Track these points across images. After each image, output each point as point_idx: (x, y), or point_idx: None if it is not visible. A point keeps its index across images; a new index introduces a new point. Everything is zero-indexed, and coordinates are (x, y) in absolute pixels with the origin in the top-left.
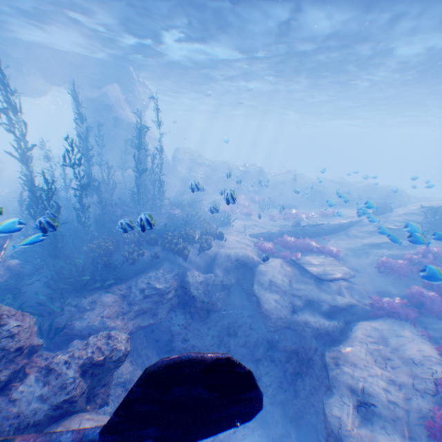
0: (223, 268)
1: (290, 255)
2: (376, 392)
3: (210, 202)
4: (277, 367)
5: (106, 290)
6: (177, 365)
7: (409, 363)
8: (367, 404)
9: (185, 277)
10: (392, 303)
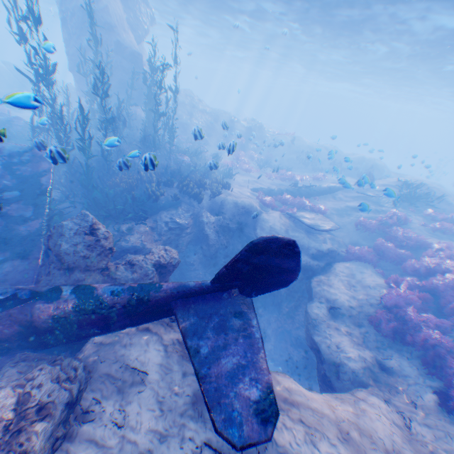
0: (231, 215)
1: (287, 209)
2: (342, 301)
3: (211, 154)
4: (266, 295)
5: (136, 221)
6: (269, 240)
7: (365, 287)
8: (335, 308)
9: (201, 218)
10: (361, 250)
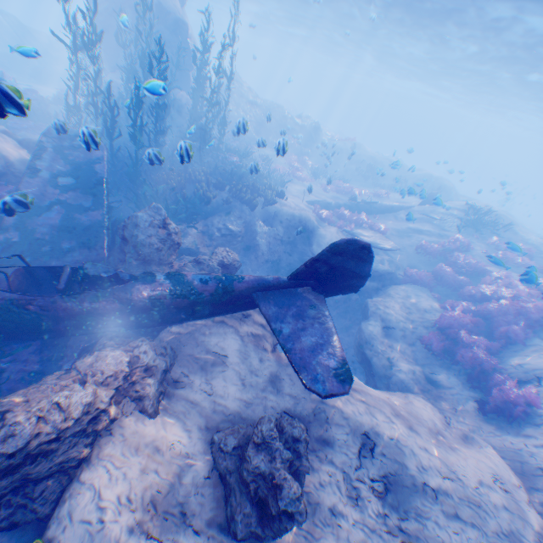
0: (284, 227)
1: (345, 226)
2: (396, 321)
3: (260, 156)
4: None
5: (186, 224)
6: (349, 242)
7: (420, 310)
8: (388, 327)
9: (253, 228)
10: (420, 274)
